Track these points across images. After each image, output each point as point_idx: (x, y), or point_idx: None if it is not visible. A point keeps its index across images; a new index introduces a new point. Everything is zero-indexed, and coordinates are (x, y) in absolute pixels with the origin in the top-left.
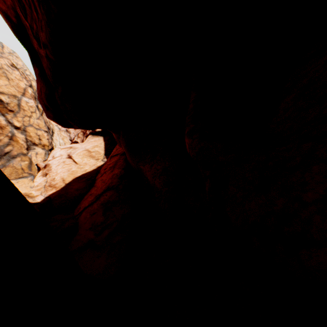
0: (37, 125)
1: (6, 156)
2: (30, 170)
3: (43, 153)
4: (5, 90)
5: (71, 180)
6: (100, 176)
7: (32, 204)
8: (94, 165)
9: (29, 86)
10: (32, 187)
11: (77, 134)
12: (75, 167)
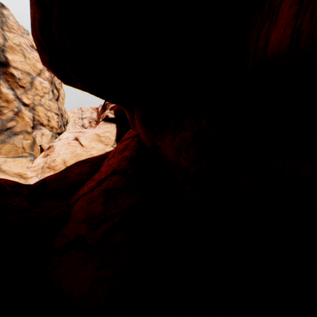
0: (47, 106)
1: (8, 131)
2: (32, 151)
3: (50, 134)
4: (20, 66)
5: (74, 163)
6: (107, 160)
7: (22, 185)
8: (102, 150)
9: (47, 69)
10: (29, 167)
11: (90, 124)
12: (81, 150)
